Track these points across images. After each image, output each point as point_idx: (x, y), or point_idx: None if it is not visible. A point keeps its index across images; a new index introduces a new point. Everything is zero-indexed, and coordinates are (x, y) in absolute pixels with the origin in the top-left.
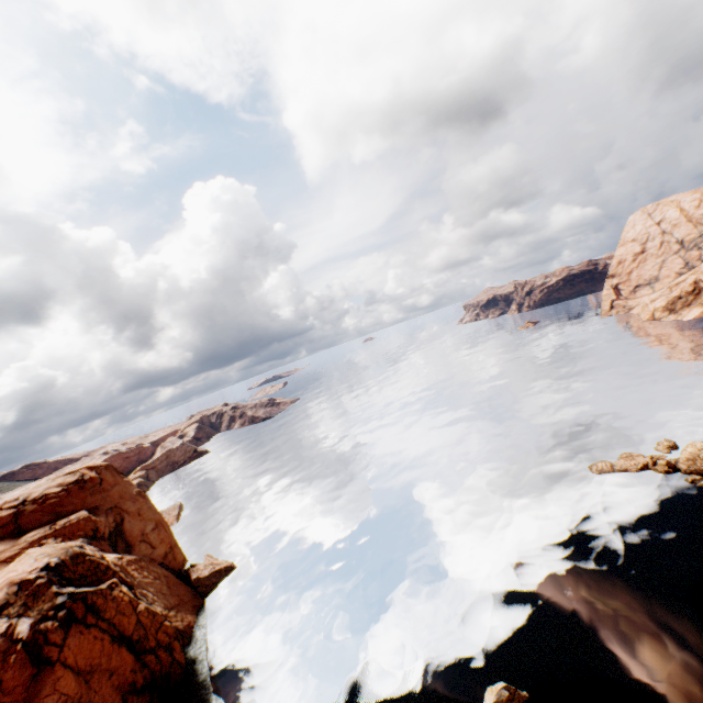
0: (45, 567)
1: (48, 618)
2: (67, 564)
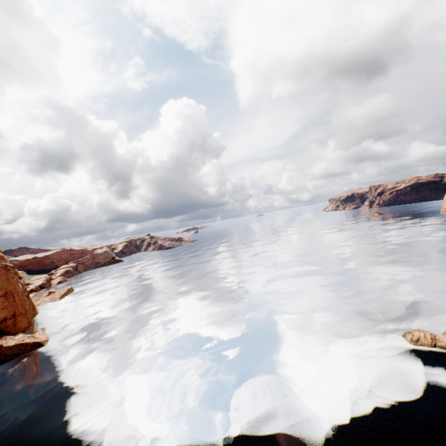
0: None
1: None
2: None
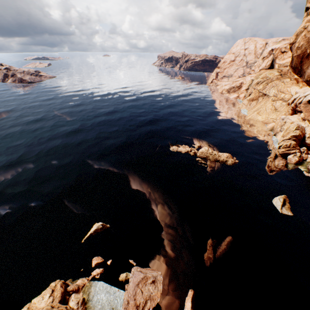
0: None
1: None
2: None
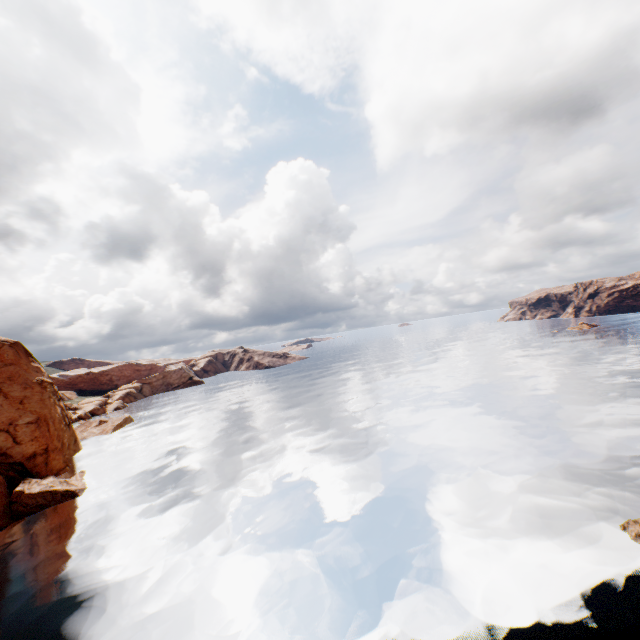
0: None
1: None
2: None
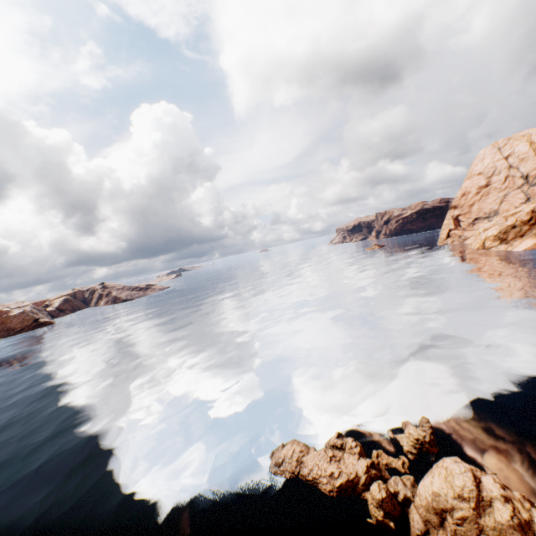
0: None
1: None
2: None
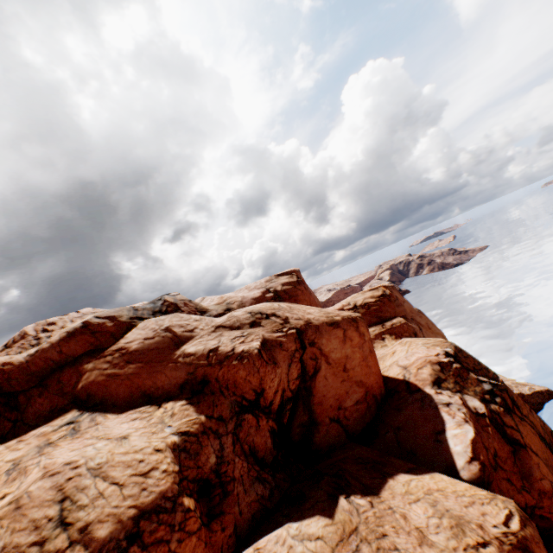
0: (446, 354)
1: (487, 401)
2: (457, 355)
